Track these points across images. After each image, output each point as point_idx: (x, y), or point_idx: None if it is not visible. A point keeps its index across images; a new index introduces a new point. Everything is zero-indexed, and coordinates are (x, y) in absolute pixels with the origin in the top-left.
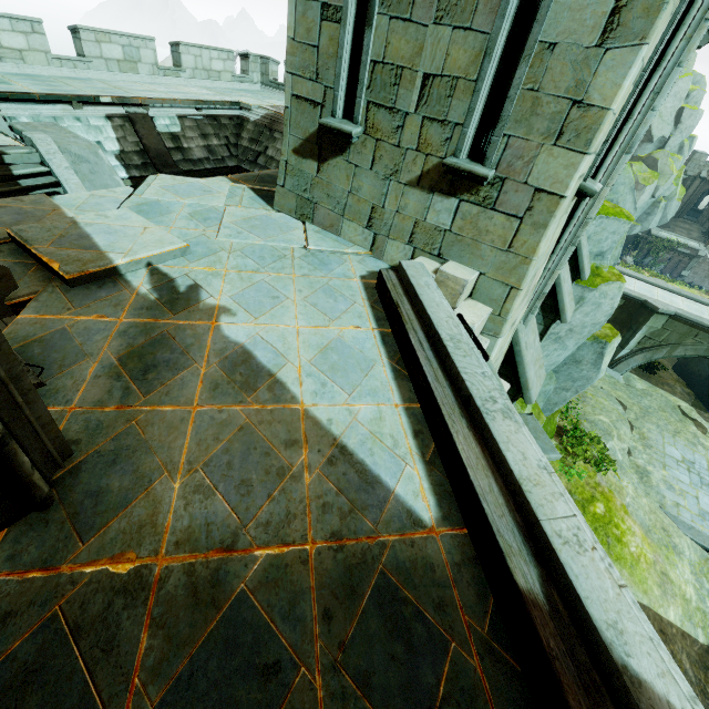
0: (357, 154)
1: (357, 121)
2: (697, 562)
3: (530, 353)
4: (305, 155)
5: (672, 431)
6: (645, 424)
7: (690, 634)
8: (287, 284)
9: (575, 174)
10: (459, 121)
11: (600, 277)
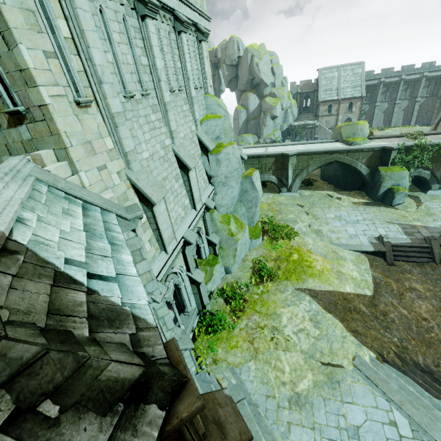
0: None
1: None
2: (354, 259)
3: (143, 182)
4: None
5: (327, 206)
6: (314, 210)
7: (361, 293)
8: None
9: (42, 95)
10: (0, 94)
11: (222, 147)
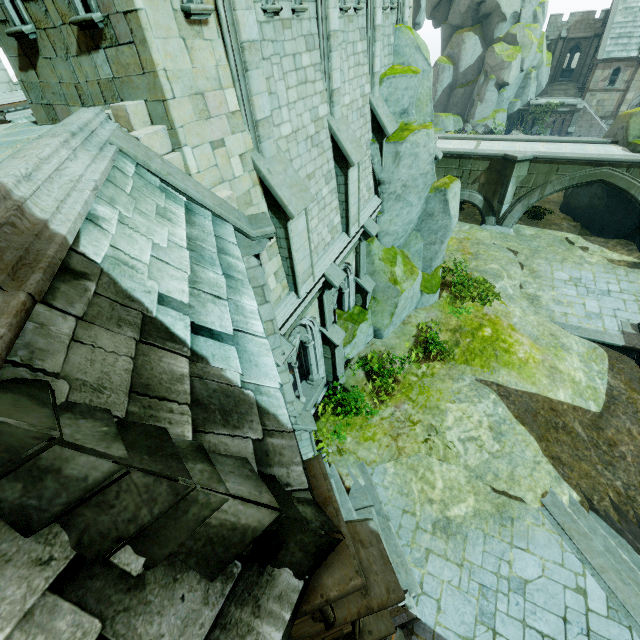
0: (44, 49)
1: (26, 21)
2: (585, 352)
3: (278, 178)
4: (26, 69)
5: (560, 259)
6: (534, 261)
7: (582, 407)
8: (6, 150)
9: None
10: None
11: (408, 130)
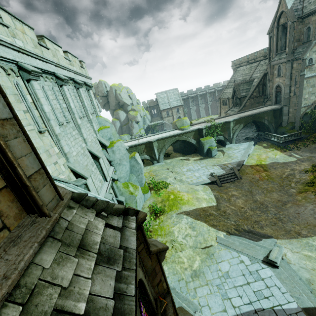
0: None
1: None
2: (203, 189)
3: (78, 168)
4: None
5: (182, 165)
6: (175, 169)
7: (211, 205)
8: None
9: None
10: None
11: (113, 143)
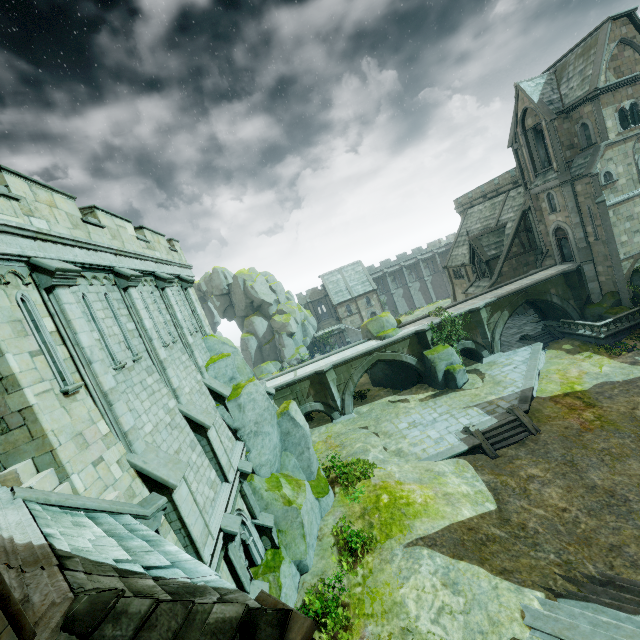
0: None
1: None
2: (454, 468)
3: (154, 464)
4: None
5: (395, 415)
6: (381, 426)
7: (484, 511)
8: None
9: (27, 396)
10: None
11: (240, 388)
